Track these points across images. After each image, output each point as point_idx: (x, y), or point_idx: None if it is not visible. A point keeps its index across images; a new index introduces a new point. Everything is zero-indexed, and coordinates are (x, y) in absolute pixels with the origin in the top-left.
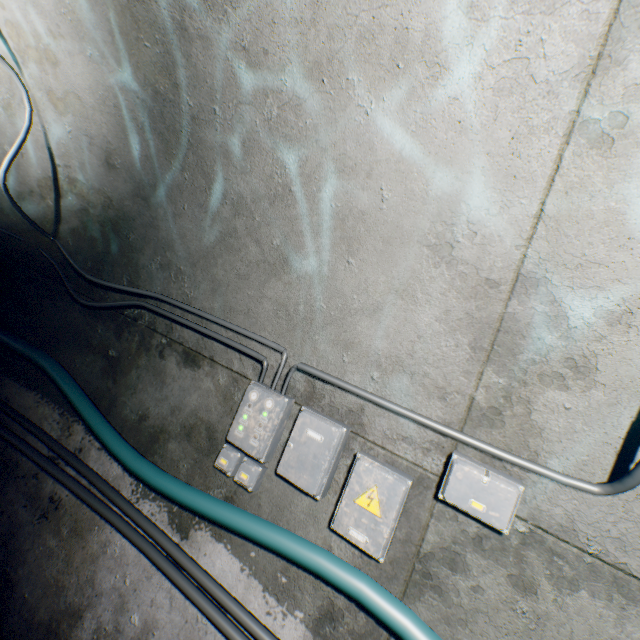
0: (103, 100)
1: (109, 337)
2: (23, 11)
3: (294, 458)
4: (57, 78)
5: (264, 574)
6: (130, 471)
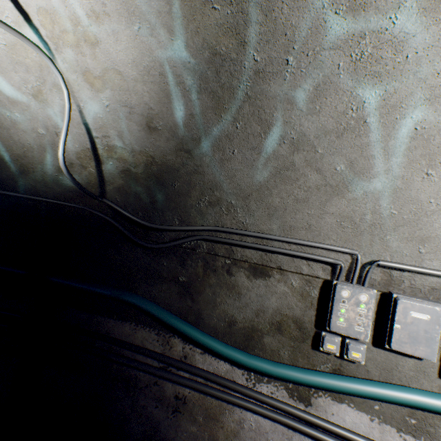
0: (147, 71)
1: (174, 267)
2: None
3: (404, 336)
4: (95, 57)
5: (393, 420)
6: (247, 368)
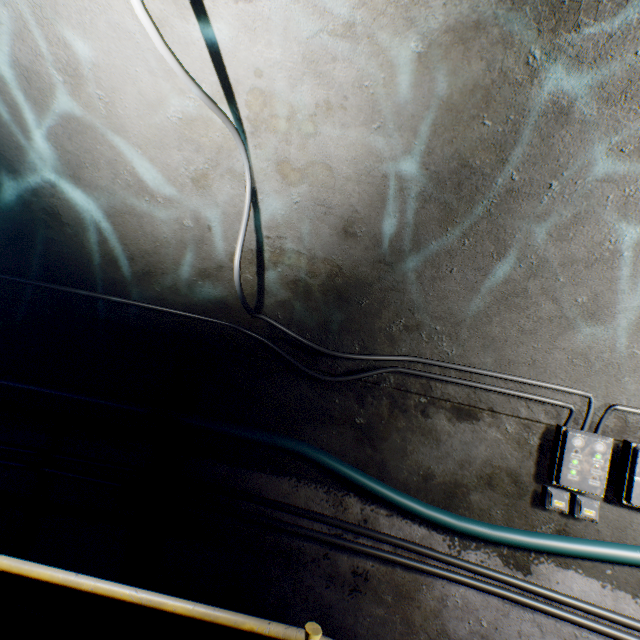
0: (367, 170)
1: (350, 406)
2: (293, 80)
3: None
4: (303, 148)
5: (627, 585)
6: (456, 532)
